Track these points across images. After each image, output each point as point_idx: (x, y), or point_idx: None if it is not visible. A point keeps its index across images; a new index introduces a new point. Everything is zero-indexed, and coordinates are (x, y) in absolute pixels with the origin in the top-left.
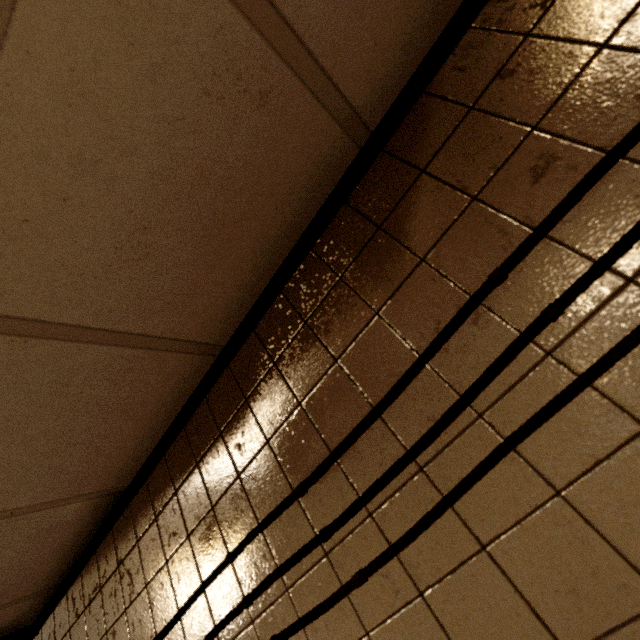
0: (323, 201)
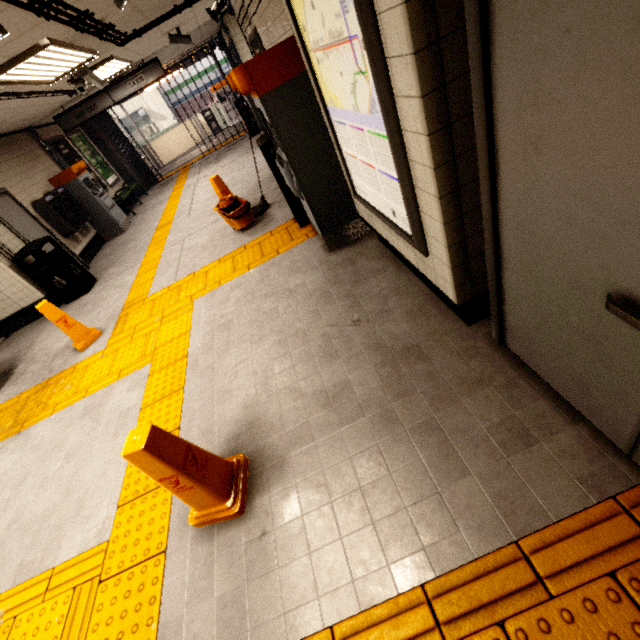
0: None
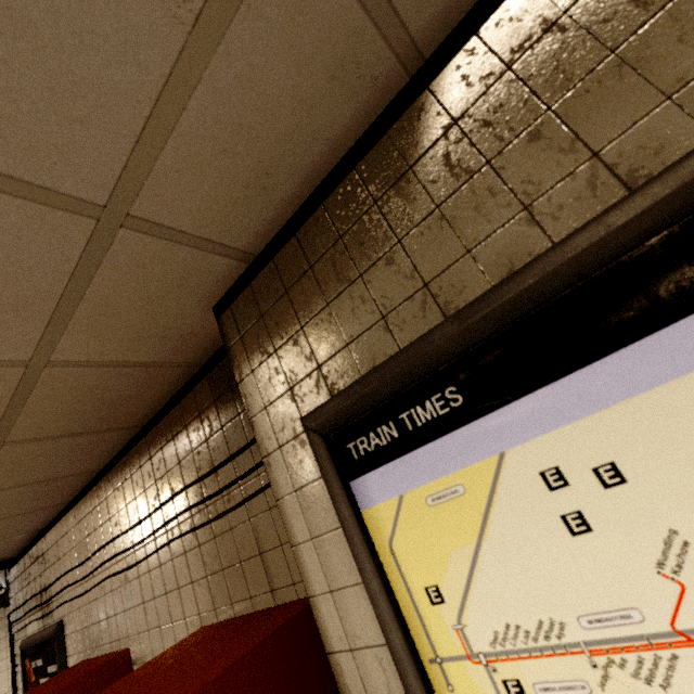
0: (92, 478)
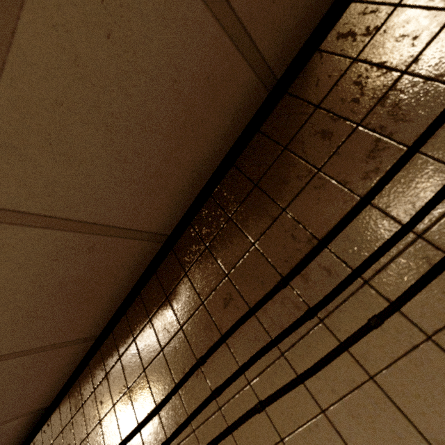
0: (146, 266)
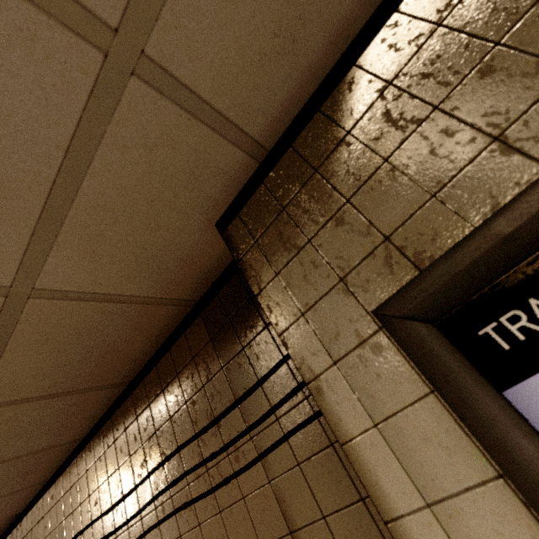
0: (73, 450)
